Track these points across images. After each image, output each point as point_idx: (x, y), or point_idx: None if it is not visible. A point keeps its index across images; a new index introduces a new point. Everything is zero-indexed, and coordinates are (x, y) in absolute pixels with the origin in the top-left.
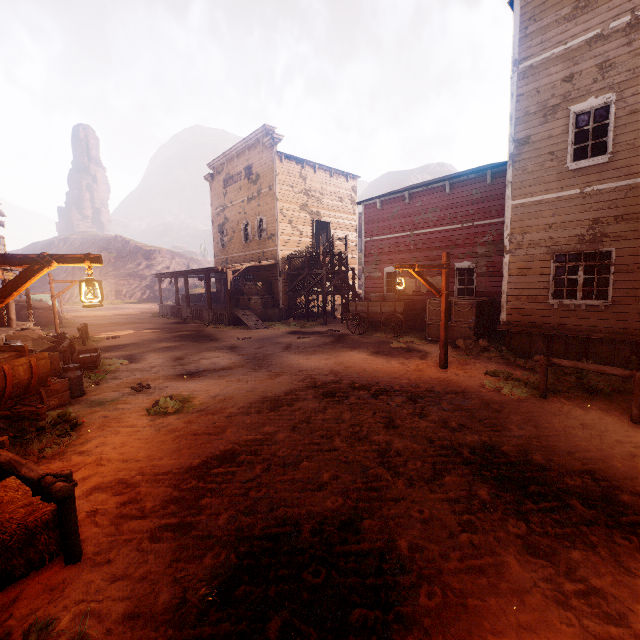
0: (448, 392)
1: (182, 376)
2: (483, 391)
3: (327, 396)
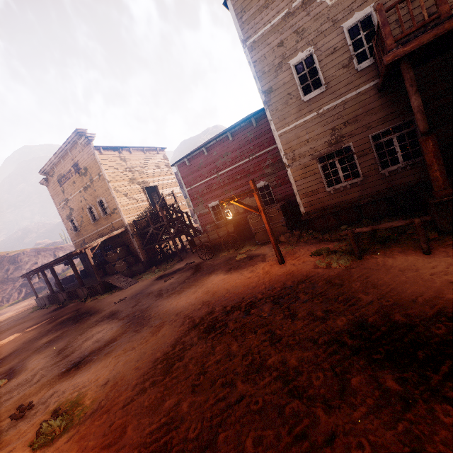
0: (297, 283)
1: (67, 372)
2: (320, 271)
3: (209, 332)
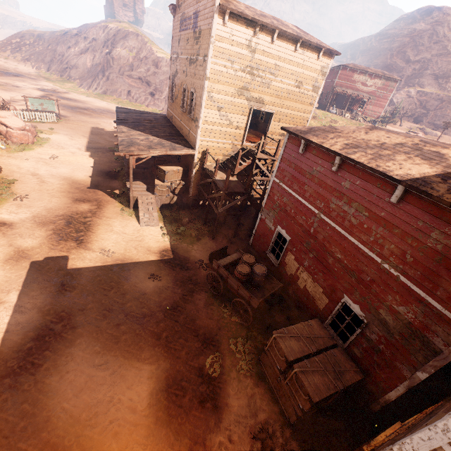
0: None
1: None
2: None
3: None
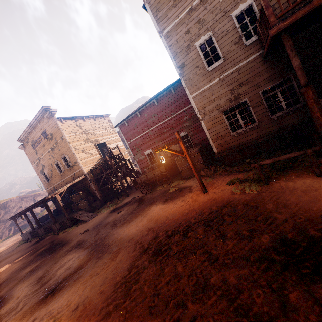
0: (221, 208)
1: (45, 299)
2: (237, 197)
3: (157, 255)
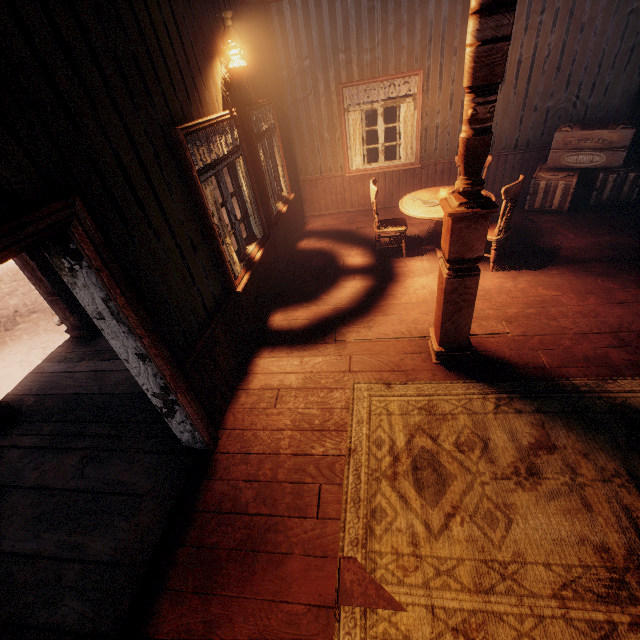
0: None
1: None
2: None
3: None
